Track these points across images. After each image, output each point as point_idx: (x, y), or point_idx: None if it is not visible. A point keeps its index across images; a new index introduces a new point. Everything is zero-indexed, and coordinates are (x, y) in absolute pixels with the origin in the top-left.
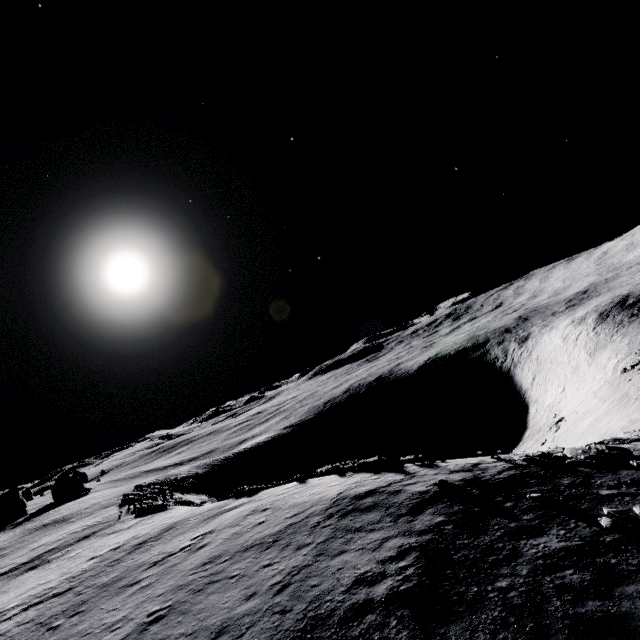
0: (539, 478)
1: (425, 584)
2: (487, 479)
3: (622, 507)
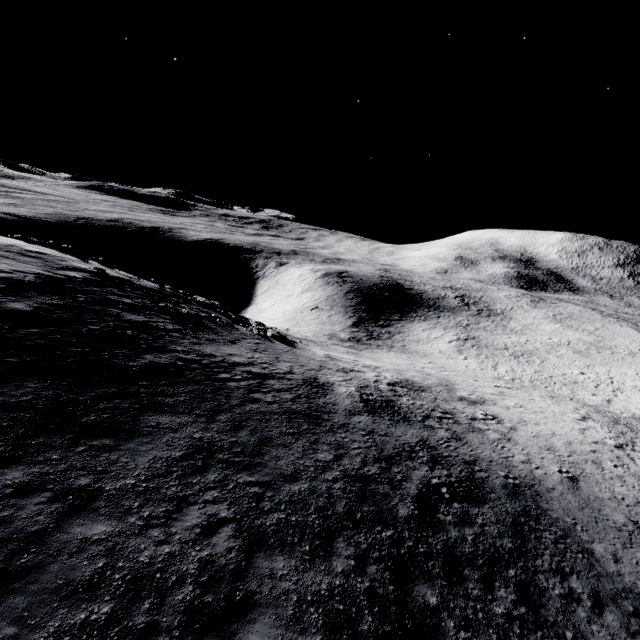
0: (164, 294)
1: (35, 282)
2: (134, 283)
3: (181, 309)
